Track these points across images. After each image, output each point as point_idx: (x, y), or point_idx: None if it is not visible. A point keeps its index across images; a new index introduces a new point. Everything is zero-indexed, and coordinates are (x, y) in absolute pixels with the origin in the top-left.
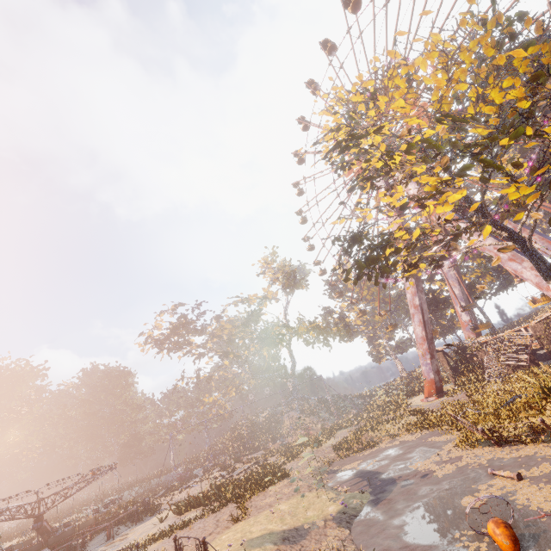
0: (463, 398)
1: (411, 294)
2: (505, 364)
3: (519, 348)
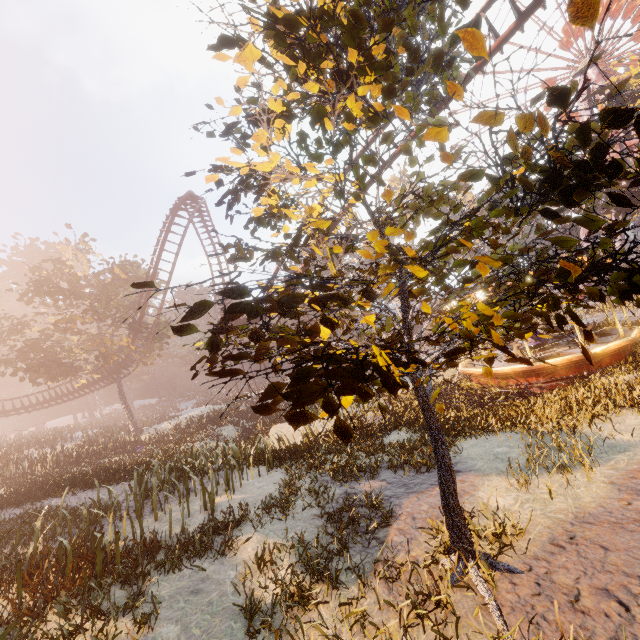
0: None
1: None
2: None
3: None
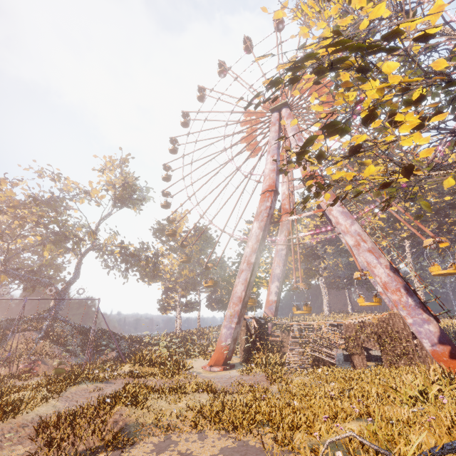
0: (263, 382)
1: (251, 250)
2: (312, 355)
3: (329, 342)
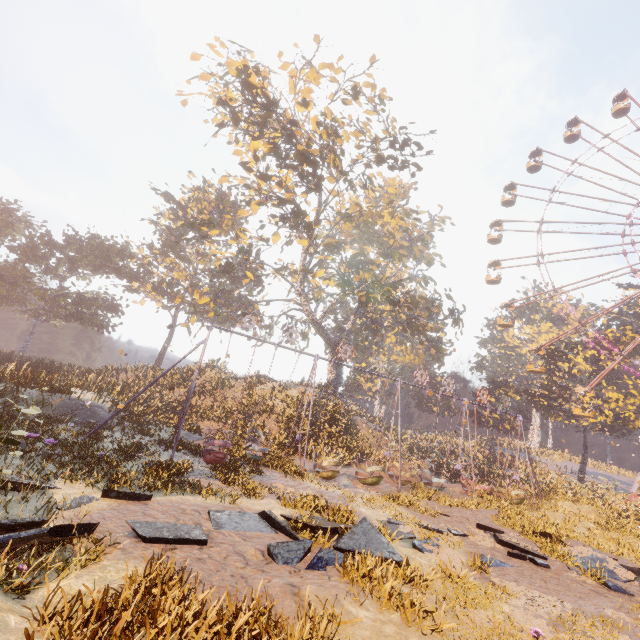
0: None
1: None
2: None
3: None
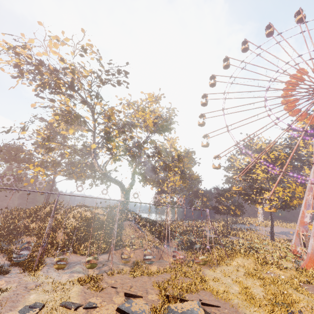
0: None
1: None
2: None
3: None
